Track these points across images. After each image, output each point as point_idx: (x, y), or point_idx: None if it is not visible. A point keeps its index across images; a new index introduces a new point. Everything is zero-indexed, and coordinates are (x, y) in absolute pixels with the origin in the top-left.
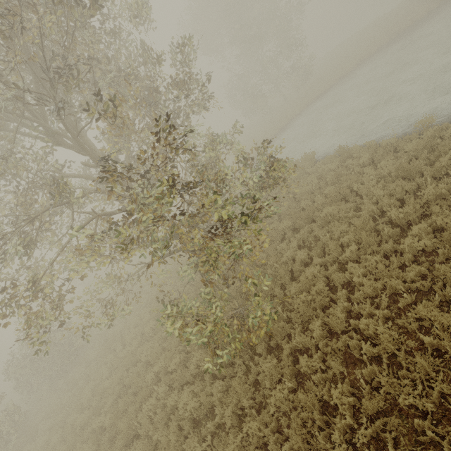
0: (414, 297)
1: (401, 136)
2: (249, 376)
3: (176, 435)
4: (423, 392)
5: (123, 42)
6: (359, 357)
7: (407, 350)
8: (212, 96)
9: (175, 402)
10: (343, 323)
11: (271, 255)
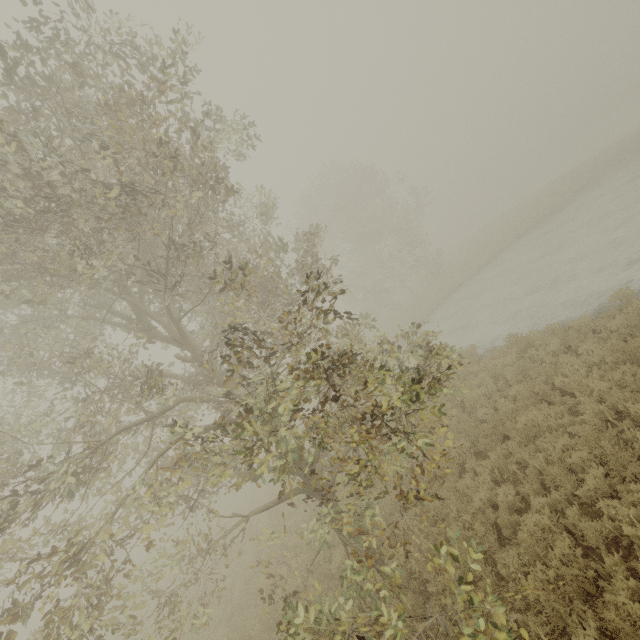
0: None
1: (593, 315)
2: None
3: None
4: None
5: (243, 230)
6: None
7: None
8: (339, 280)
9: None
10: None
11: (451, 498)
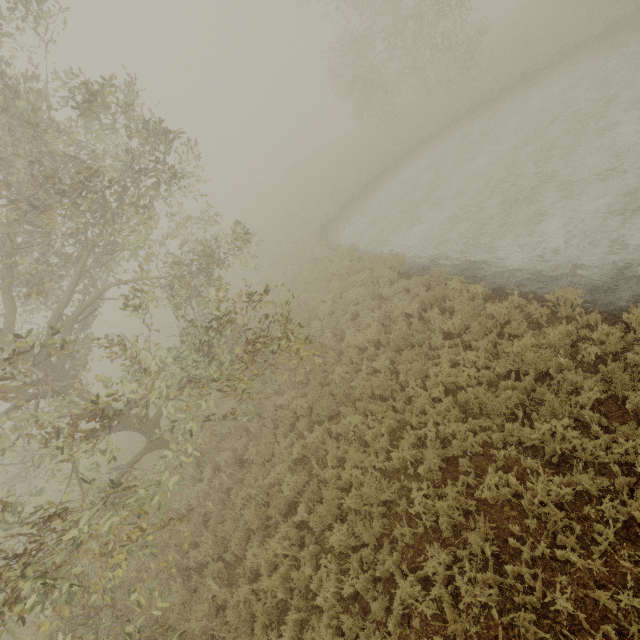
0: None
1: (531, 291)
2: None
3: None
4: None
5: None
6: None
7: None
8: (181, 175)
9: None
10: None
11: (254, 465)
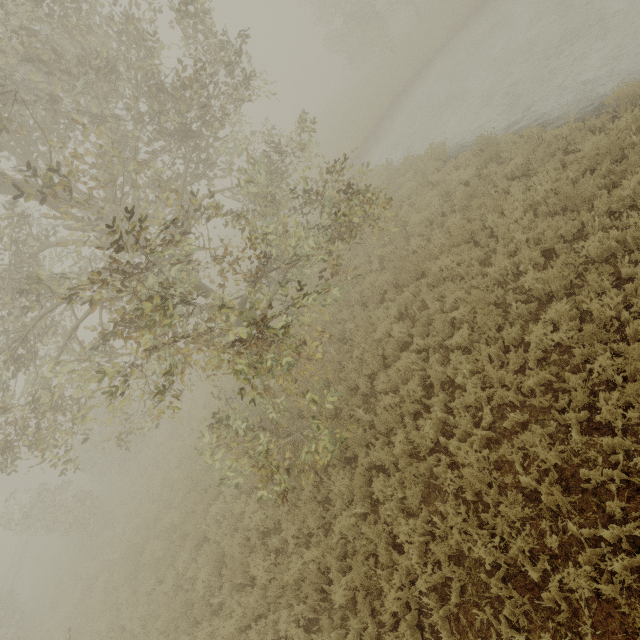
0: (526, 415)
1: (585, 116)
2: (316, 495)
3: (242, 546)
4: (502, 543)
5: None
6: (444, 486)
7: (501, 485)
8: (254, 76)
9: (243, 508)
10: (433, 439)
11: (360, 329)
